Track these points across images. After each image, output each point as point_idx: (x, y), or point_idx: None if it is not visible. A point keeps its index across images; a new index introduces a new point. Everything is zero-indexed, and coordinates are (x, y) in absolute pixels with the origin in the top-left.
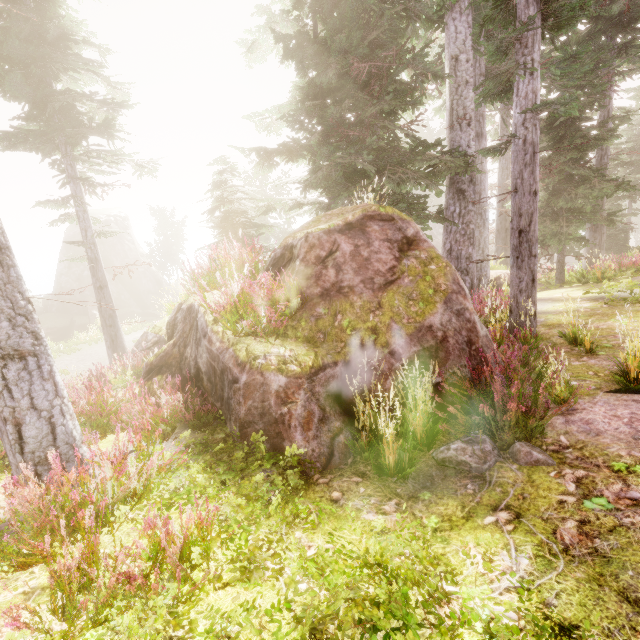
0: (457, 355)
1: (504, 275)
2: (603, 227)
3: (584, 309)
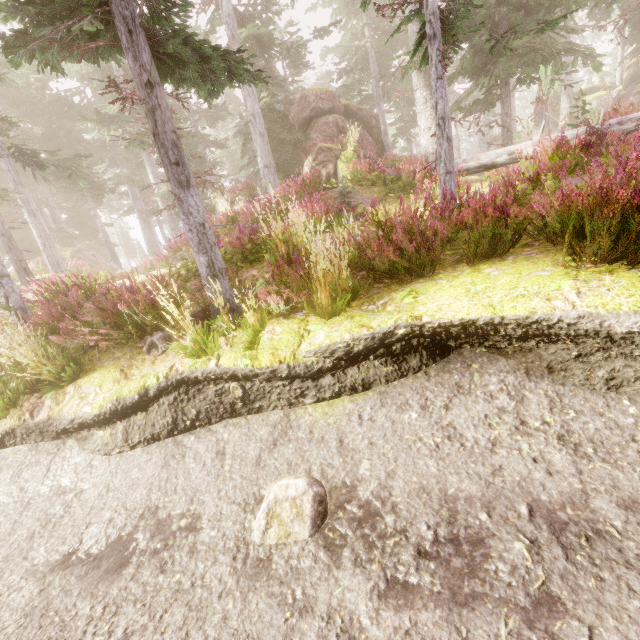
0: None
1: None
2: None
3: None
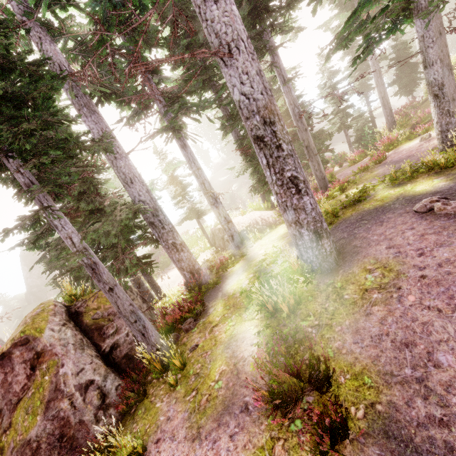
0: (48, 455)
1: (252, 222)
2: (344, 131)
3: (238, 293)
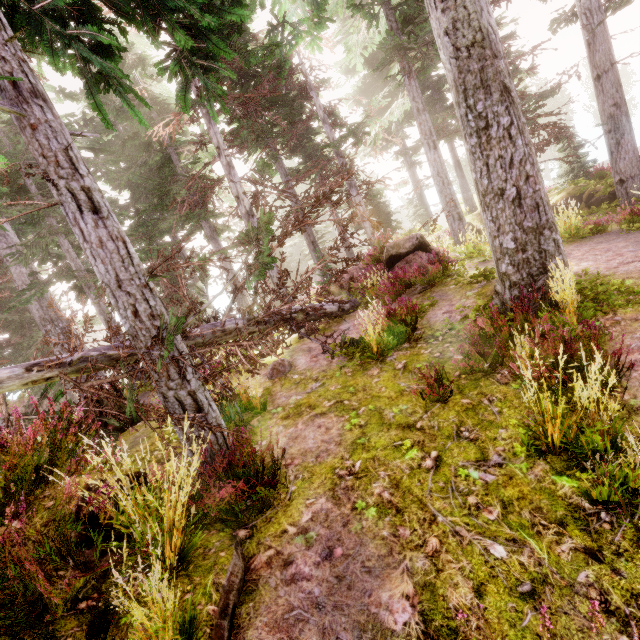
0: None
1: None
2: None
3: None
